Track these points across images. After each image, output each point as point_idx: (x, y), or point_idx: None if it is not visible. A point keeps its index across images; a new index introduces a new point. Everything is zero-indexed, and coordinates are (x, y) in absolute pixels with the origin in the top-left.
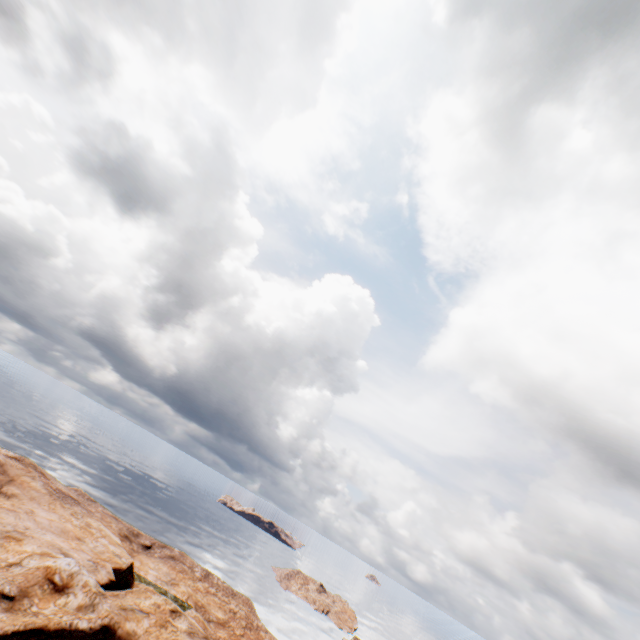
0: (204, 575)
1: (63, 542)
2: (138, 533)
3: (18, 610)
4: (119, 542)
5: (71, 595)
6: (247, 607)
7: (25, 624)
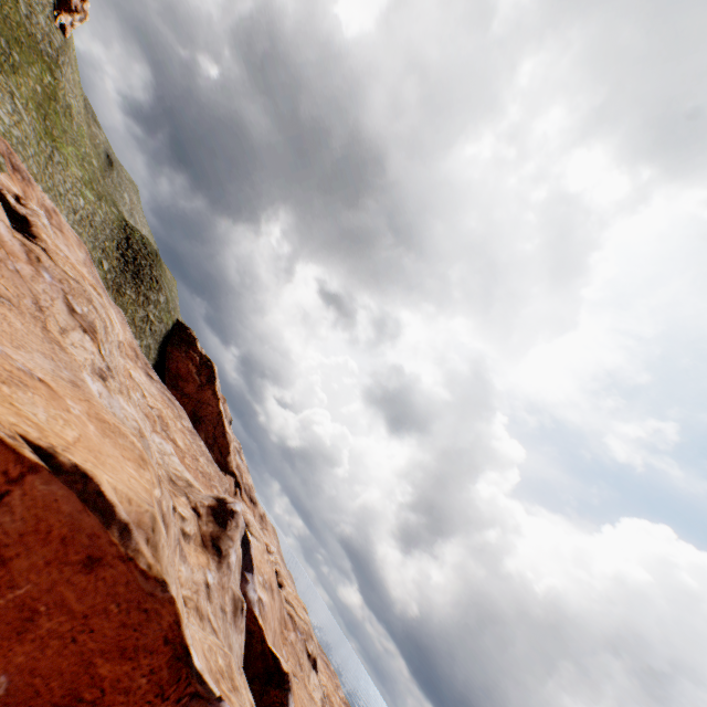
0: (344, 700)
1: None
2: None
3: None
4: None
5: (271, 555)
6: None
7: None
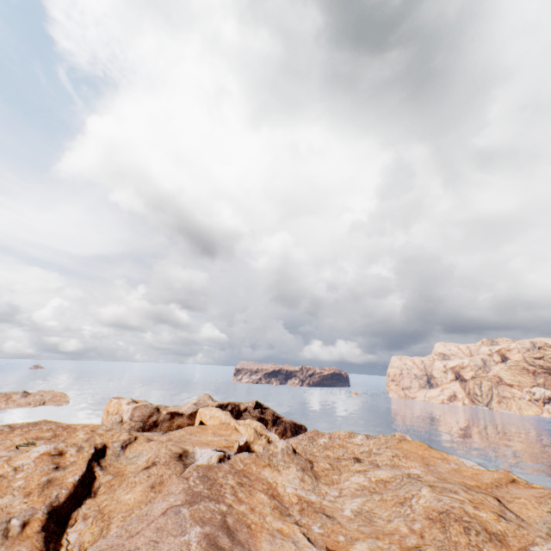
0: (10, 428)
1: None
2: None
3: (66, 467)
4: None
5: (68, 452)
6: (52, 423)
7: (86, 462)
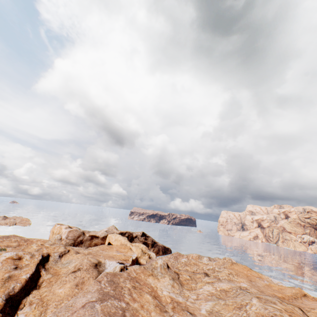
0: None
1: None
2: None
3: (22, 267)
4: None
5: (24, 257)
6: (18, 237)
7: (35, 265)
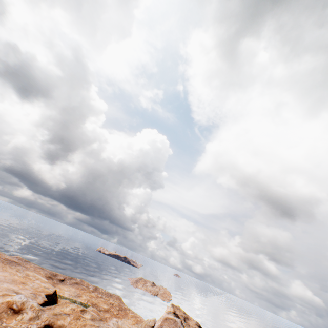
0: (94, 289)
1: (14, 286)
2: (56, 274)
3: None
4: (46, 281)
5: (24, 313)
6: (118, 300)
7: None
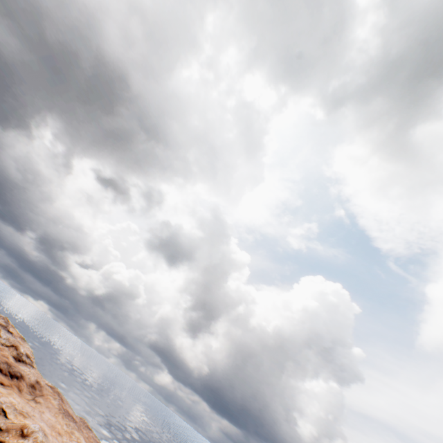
0: None
1: (48, 429)
2: None
3: (1, 435)
4: None
5: (27, 440)
6: None
7: None
